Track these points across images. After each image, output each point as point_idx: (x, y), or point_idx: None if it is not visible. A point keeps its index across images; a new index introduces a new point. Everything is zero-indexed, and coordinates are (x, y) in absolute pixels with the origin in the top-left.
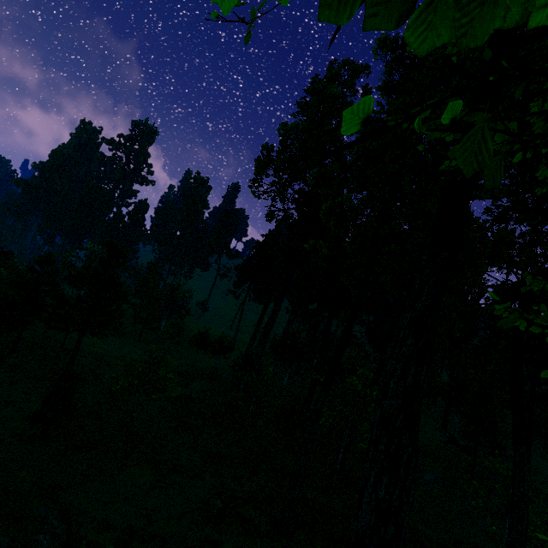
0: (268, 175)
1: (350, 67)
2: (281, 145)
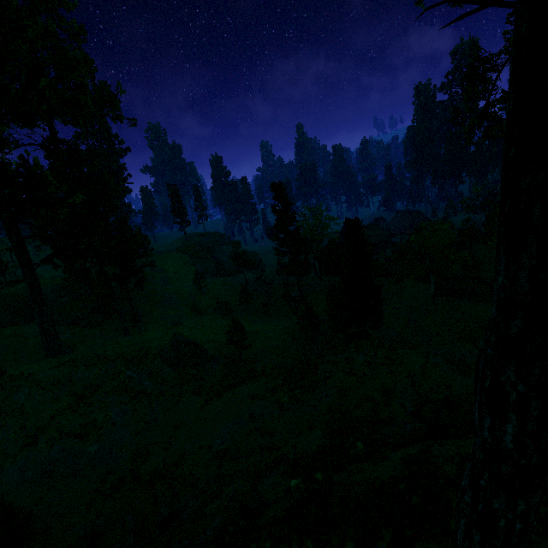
0: None
1: None
2: None
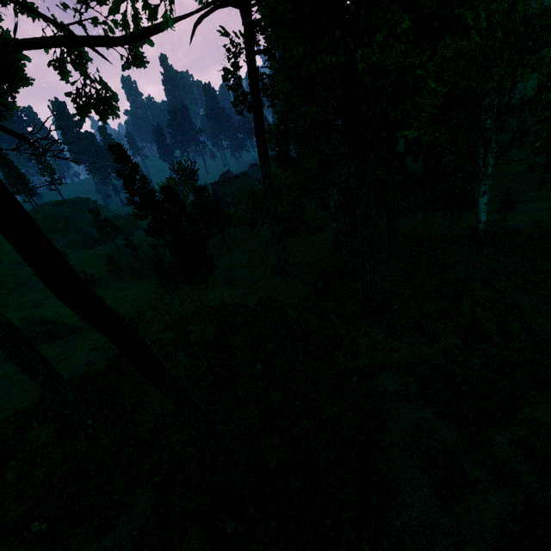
0: None
1: None
2: None
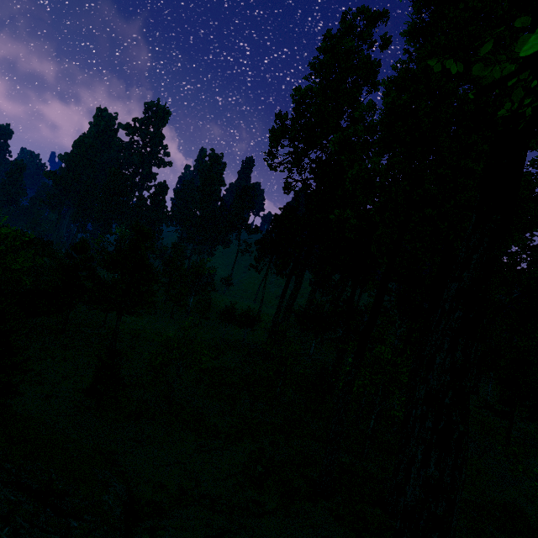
0: (283, 145)
1: (366, 15)
2: (295, 113)
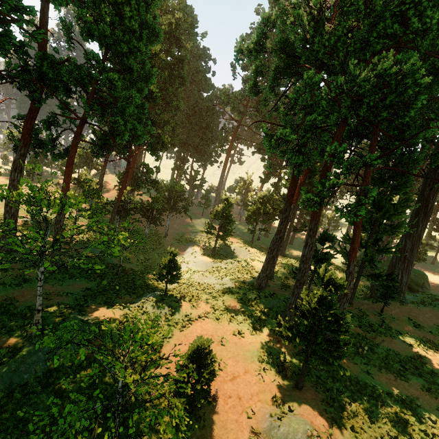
0: None
1: None
2: None
